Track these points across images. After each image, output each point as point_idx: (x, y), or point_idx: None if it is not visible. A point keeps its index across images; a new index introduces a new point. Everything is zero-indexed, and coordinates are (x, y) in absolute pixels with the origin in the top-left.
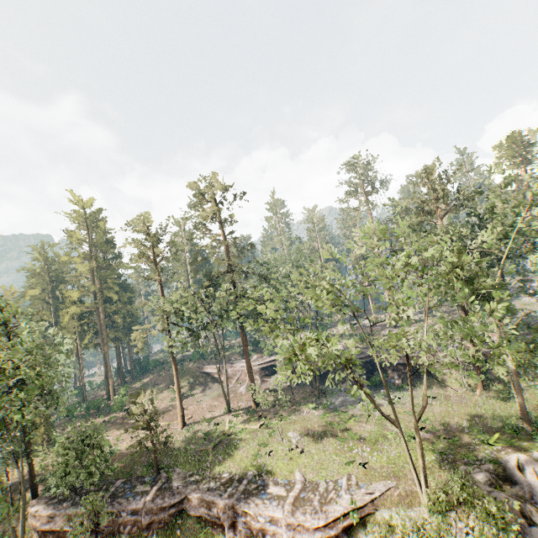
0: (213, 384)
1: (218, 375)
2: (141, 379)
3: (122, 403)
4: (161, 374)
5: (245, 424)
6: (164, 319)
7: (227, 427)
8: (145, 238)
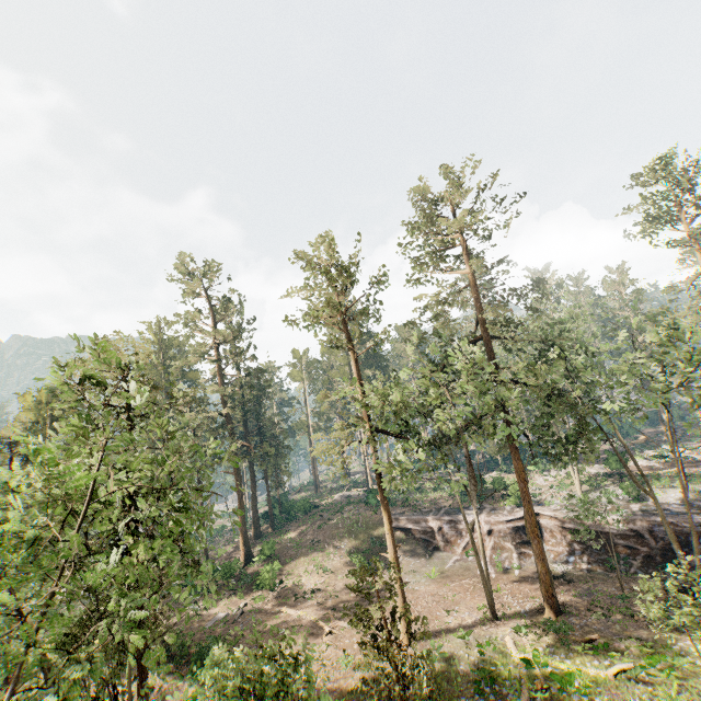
0: (419, 551)
1: (472, 537)
2: (286, 531)
3: (273, 572)
4: (321, 525)
5: (558, 656)
6: (370, 420)
7: (520, 660)
8: (339, 275)
